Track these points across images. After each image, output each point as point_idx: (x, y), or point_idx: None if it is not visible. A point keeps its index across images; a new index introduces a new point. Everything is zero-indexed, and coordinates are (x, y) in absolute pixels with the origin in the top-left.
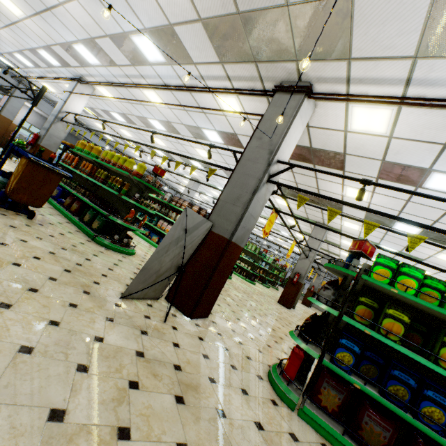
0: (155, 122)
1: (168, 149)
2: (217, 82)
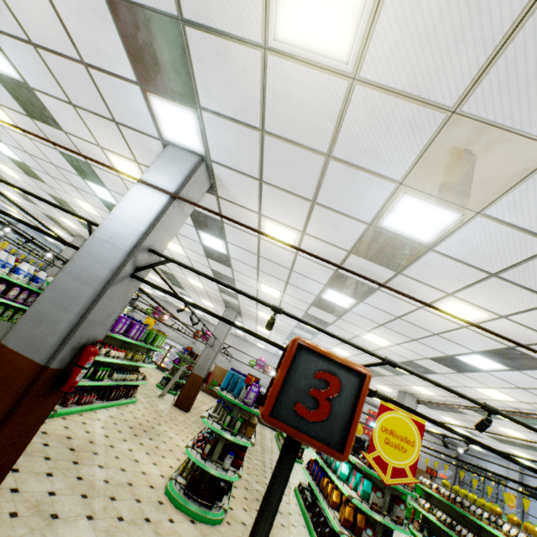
0: (488, 366)
1: (417, 296)
2: (443, 399)
